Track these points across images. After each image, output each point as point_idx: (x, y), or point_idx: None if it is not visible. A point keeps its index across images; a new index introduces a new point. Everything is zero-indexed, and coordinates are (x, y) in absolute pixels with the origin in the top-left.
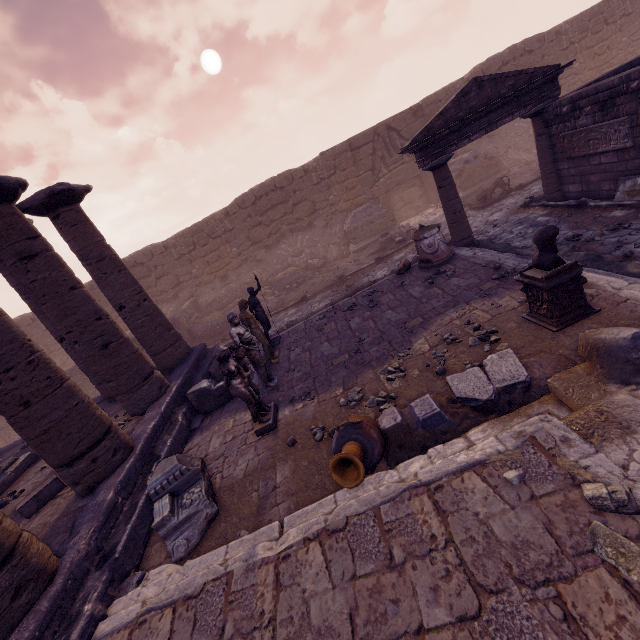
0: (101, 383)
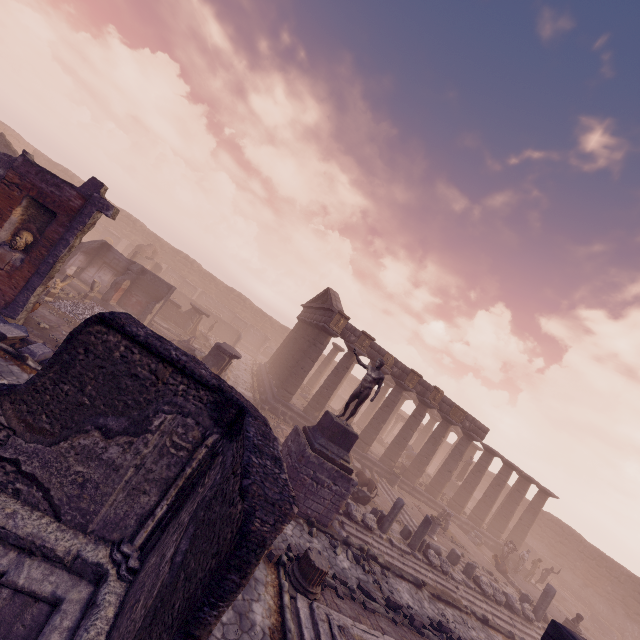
0: (491, 520)
